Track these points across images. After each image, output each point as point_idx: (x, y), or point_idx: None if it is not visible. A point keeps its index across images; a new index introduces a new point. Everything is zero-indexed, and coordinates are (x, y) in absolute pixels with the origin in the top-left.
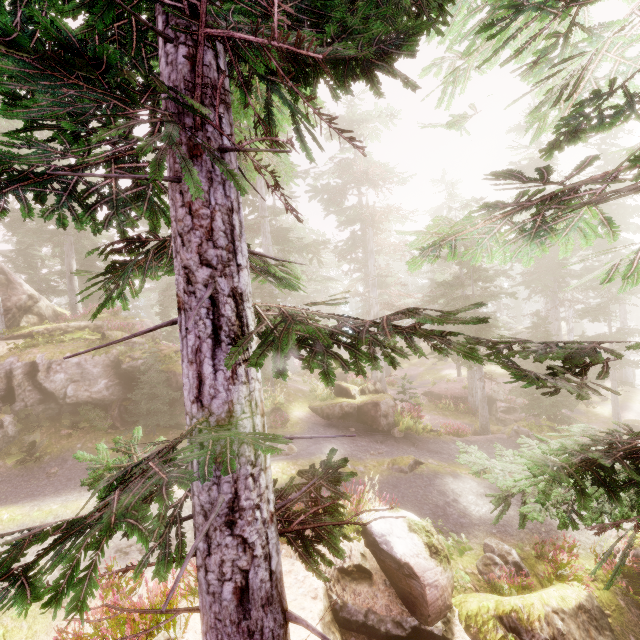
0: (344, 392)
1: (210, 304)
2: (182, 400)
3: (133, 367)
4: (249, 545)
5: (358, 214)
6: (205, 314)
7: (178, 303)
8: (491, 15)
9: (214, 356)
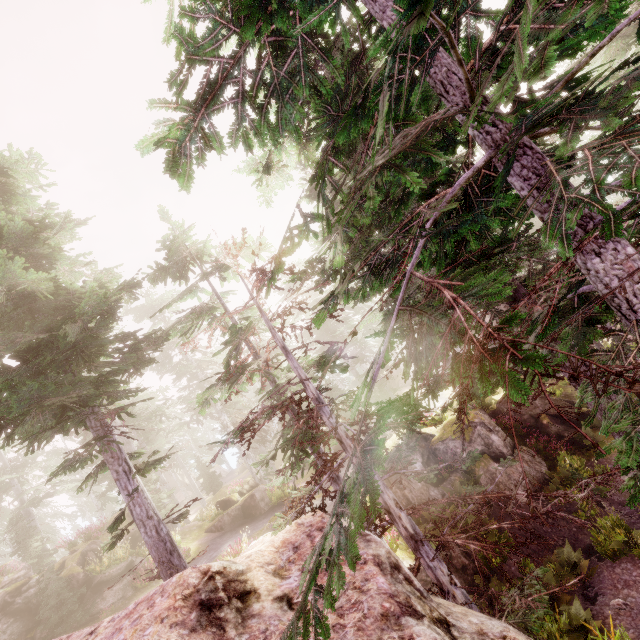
0: (228, 503)
1: (123, 470)
2: (89, 594)
3: (27, 597)
4: (154, 520)
5: (185, 369)
6: (123, 473)
7: (114, 475)
8: (183, 326)
9: (128, 481)
